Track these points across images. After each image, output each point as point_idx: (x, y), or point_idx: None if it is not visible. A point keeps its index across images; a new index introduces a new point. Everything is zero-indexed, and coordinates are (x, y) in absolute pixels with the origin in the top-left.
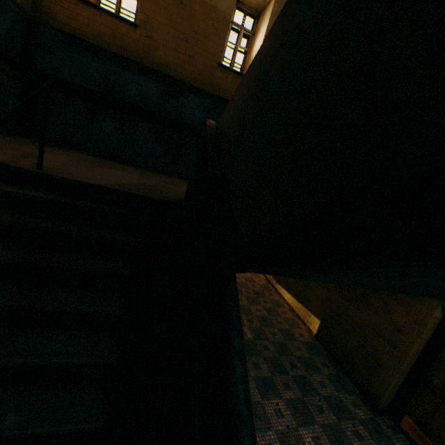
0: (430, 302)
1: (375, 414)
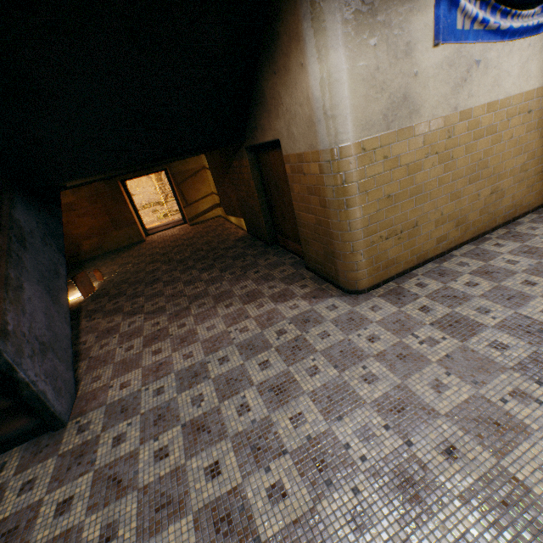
0: (243, 151)
1: (267, 248)
